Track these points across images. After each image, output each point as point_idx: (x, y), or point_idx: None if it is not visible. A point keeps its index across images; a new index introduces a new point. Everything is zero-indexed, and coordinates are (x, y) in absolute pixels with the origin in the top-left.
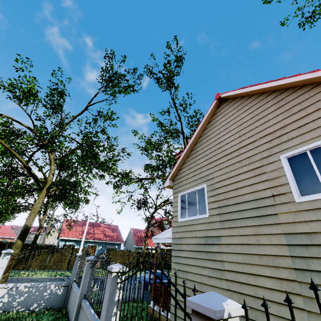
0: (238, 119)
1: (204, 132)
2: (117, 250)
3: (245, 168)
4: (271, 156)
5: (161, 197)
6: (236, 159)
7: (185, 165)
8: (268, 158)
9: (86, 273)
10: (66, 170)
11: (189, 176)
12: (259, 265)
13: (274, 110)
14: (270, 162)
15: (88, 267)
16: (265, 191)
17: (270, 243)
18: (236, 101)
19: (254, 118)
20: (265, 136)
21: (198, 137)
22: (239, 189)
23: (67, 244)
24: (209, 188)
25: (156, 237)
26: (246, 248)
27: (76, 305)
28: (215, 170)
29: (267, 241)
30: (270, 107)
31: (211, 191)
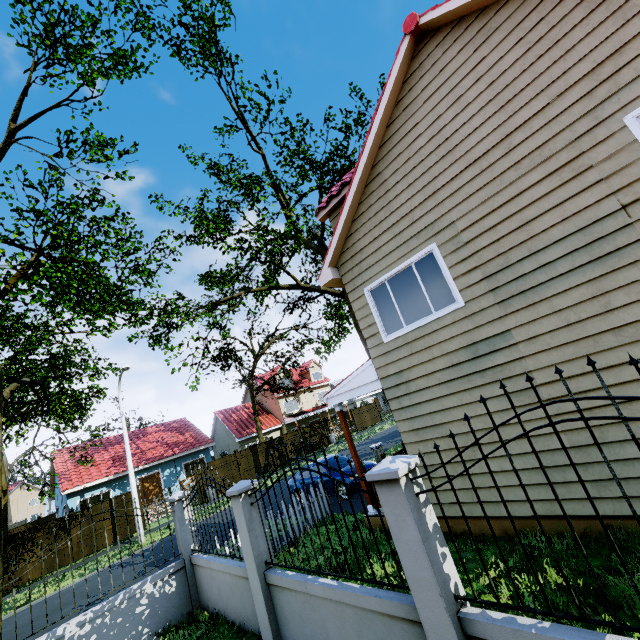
0: (484, 68)
1: (390, 129)
2: (205, 461)
3: (535, 175)
4: (598, 126)
5: (258, 333)
6: (504, 162)
7: (361, 222)
8: (591, 133)
9: (247, 520)
10: (8, 340)
11: (382, 242)
12: (618, 346)
13: (584, 18)
14: (600, 141)
15: (245, 506)
16: (600, 206)
17: (638, 298)
18: (465, 26)
19: (530, 52)
20: (571, 87)
21: (378, 147)
22: (530, 223)
23: (89, 496)
24: (449, 248)
25: (334, 394)
26: (580, 328)
27: (259, 590)
28: (452, 205)
29: (628, 298)
30: (571, 14)
31: (455, 252)
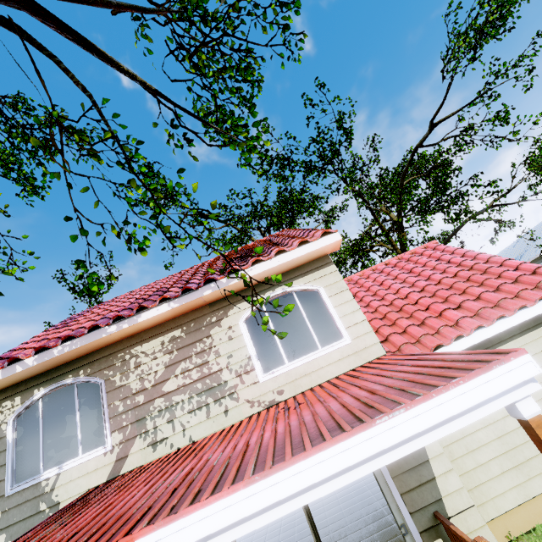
0: None
1: None
2: None
3: None
4: None
5: None
6: None
7: None
8: None
9: None
10: None
11: None
12: None
13: None
14: None
15: None
16: None
17: None
18: None
19: None
20: None
21: None
22: None
23: None
24: None
25: None
26: None
27: None
28: None
29: None
30: None
31: None
